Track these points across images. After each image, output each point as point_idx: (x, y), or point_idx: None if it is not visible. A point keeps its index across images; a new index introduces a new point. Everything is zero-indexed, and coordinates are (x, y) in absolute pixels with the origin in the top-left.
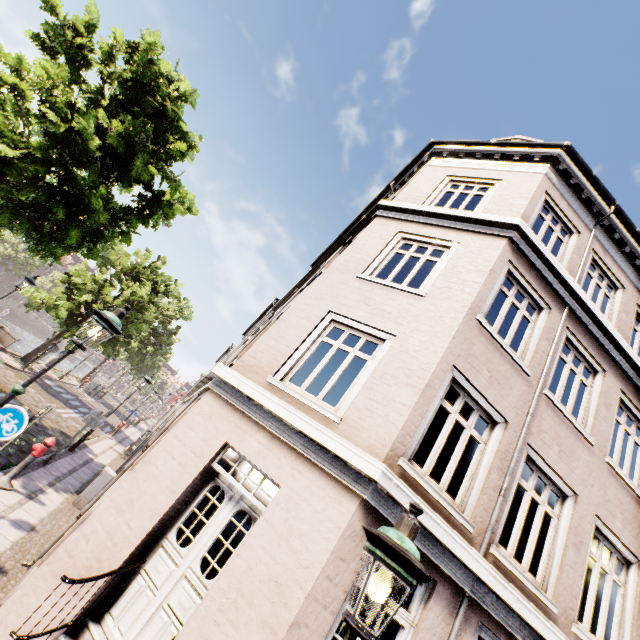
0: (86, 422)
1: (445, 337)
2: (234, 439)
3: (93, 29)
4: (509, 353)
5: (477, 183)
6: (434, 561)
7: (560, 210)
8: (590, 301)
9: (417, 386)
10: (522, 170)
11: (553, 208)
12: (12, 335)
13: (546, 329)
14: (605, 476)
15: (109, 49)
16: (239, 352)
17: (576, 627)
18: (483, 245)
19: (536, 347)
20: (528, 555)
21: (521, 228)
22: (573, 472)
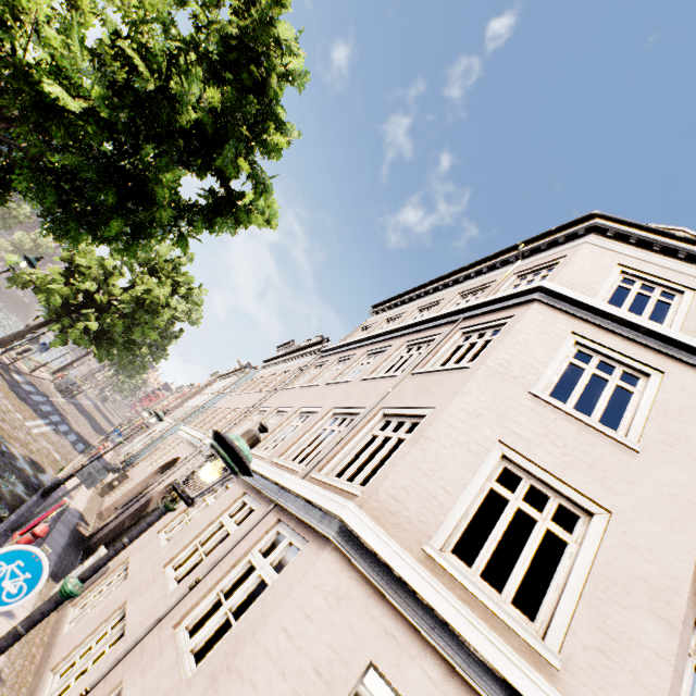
0: (81, 477)
1: (689, 535)
2: (384, 659)
3: None
4: None
5: (658, 284)
6: None
7: None
8: None
9: (670, 621)
10: None
11: None
12: None
13: None
14: None
15: None
16: (332, 448)
17: None
18: None
19: None
20: None
21: None
22: None
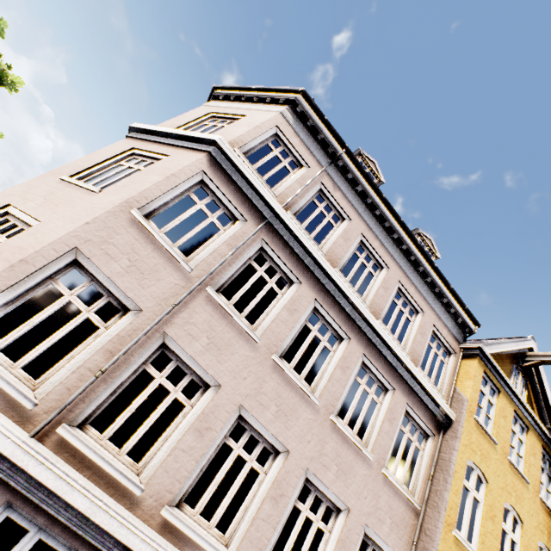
0: None
1: (80, 222)
2: None
3: None
4: (166, 248)
5: (231, 119)
6: None
7: (292, 145)
8: (290, 218)
9: (11, 261)
10: (266, 109)
11: (284, 142)
12: None
13: (232, 236)
14: (267, 371)
15: None
16: None
17: (166, 509)
18: (185, 157)
19: (214, 250)
20: (133, 439)
21: (218, 144)
22: (222, 364)
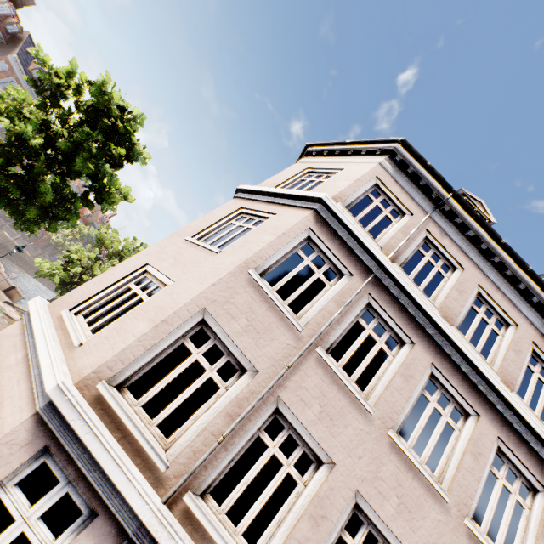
0: None
1: (207, 284)
2: (4, 355)
3: (73, 75)
4: (279, 307)
5: (326, 173)
6: (97, 489)
7: (392, 194)
8: (398, 272)
9: (155, 321)
10: (363, 161)
11: (384, 192)
12: (20, 294)
13: (339, 292)
14: (383, 451)
15: (78, 86)
16: None
17: None
18: (291, 215)
19: (322, 307)
20: (248, 516)
21: (324, 201)
22: (335, 437)
